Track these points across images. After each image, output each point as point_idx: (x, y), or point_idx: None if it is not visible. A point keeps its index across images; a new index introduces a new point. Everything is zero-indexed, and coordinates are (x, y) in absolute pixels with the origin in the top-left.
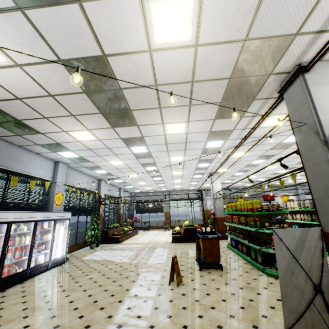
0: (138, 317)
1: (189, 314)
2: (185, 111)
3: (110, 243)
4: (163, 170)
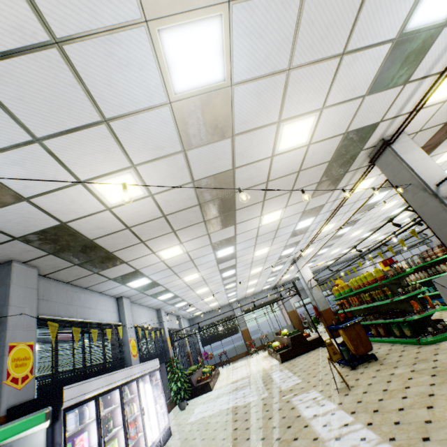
0: (345, 425)
1: (391, 401)
2: (286, 197)
3: (199, 395)
4: (241, 272)
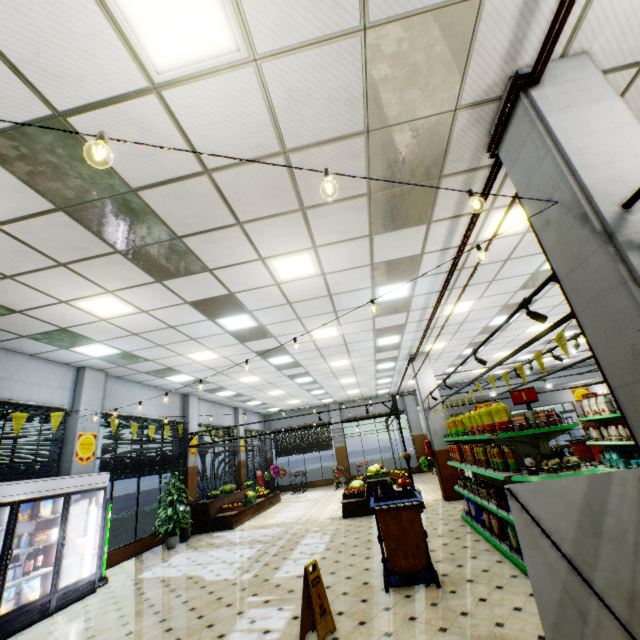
0: None
1: None
2: (299, 224)
3: (214, 530)
4: (309, 362)
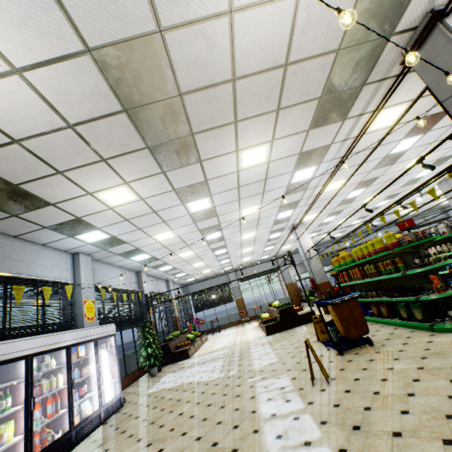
0: (305, 445)
1: (384, 414)
2: (271, 122)
3: (176, 361)
4: (230, 236)
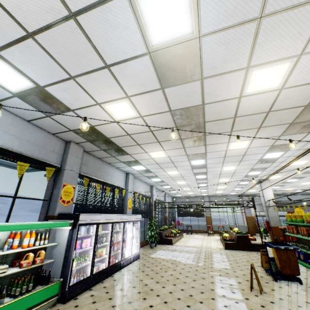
0: None
1: None
2: (253, 132)
3: (164, 244)
4: (211, 178)
